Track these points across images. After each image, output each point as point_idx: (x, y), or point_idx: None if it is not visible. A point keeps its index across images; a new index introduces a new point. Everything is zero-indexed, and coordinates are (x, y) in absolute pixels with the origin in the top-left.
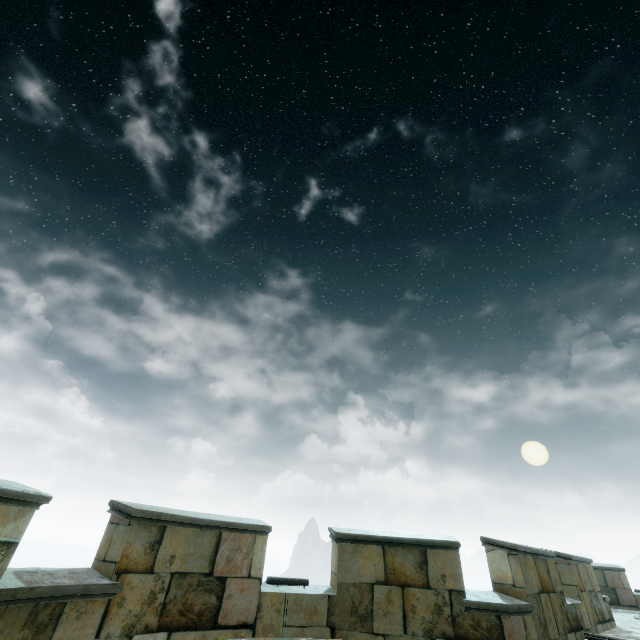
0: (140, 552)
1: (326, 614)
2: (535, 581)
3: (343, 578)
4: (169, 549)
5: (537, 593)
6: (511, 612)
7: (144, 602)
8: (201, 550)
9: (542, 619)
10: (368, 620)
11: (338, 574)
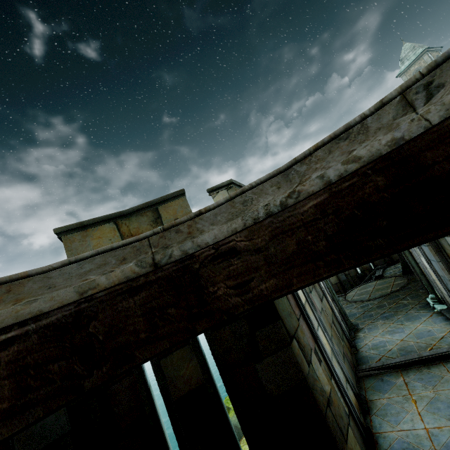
0: None
1: None
2: None
3: None
4: None
5: None
6: None
7: None
8: None
9: None
10: None
11: None
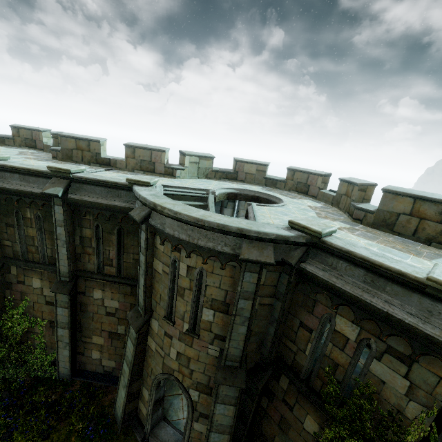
0: (16, 133)
1: None
2: (72, 146)
3: None
4: (22, 133)
5: (71, 149)
6: (51, 150)
7: (21, 142)
8: (29, 134)
9: (70, 155)
10: None
11: None
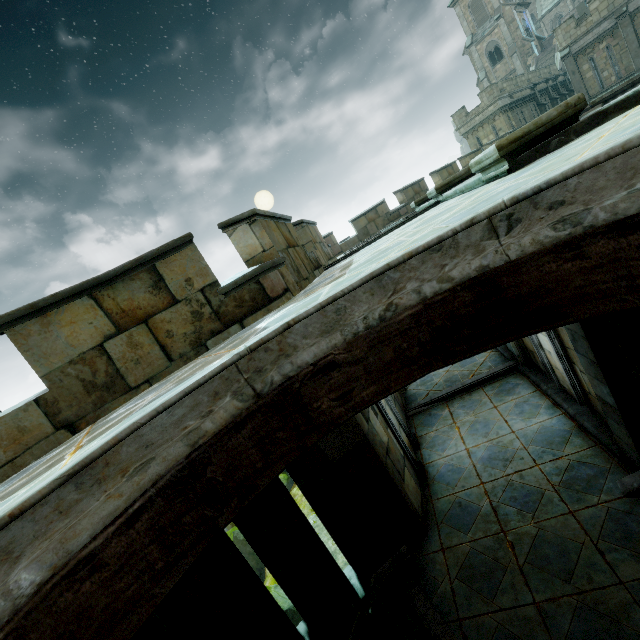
0: None
1: (46, 421)
2: (281, 240)
3: (47, 367)
4: None
5: (285, 249)
6: (267, 270)
7: None
8: None
9: (295, 267)
10: (118, 383)
11: (35, 368)
